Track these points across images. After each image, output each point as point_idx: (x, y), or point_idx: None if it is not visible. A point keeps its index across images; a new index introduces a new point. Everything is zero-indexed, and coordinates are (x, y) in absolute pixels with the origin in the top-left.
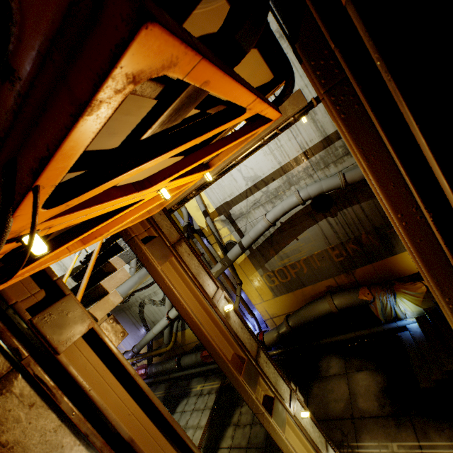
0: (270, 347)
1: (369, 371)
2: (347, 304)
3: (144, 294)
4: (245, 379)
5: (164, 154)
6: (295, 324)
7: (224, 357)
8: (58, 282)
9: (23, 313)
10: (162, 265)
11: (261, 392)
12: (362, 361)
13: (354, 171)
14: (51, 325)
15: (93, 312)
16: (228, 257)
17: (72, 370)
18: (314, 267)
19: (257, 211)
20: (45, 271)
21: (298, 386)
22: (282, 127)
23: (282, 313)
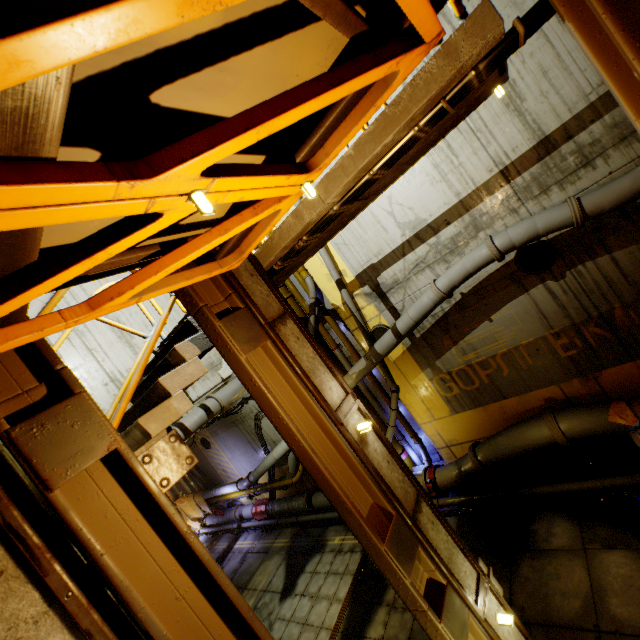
0: (445, 492)
1: (630, 551)
2: (584, 430)
3: None
4: (392, 549)
5: (78, 16)
6: (488, 458)
7: (353, 509)
8: (63, 373)
9: None
10: (248, 352)
11: (422, 573)
12: (616, 531)
13: (600, 192)
14: (42, 443)
15: (143, 424)
16: (375, 350)
17: (73, 519)
18: (522, 366)
19: (422, 276)
20: (43, 355)
21: (493, 559)
22: (452, 95)
23: (466, 439)
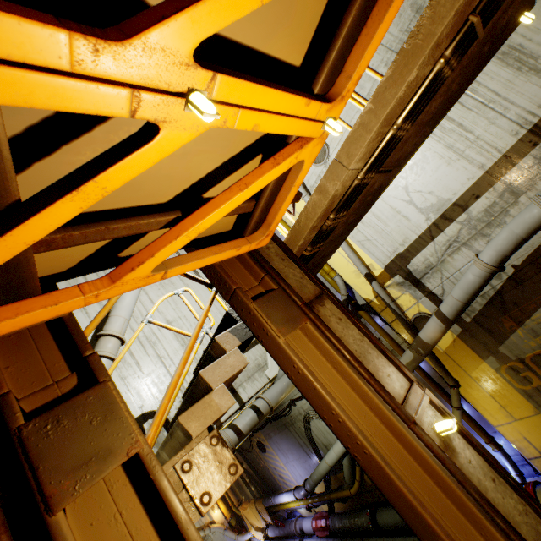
0: None
1: None
2: None
3: (306, 403)
4: None
5: None
6: None
7: None
8: (91, 360)
9: (12, 414)
10: (287, 334)
11: None
12: None
13: None
14: (54, 443)
15: (184, 422)
16: (421, 340)
17: None
18: None
19: (458, 256)
20: (74, 340)
21: None
22: (483, 5)
23: None
